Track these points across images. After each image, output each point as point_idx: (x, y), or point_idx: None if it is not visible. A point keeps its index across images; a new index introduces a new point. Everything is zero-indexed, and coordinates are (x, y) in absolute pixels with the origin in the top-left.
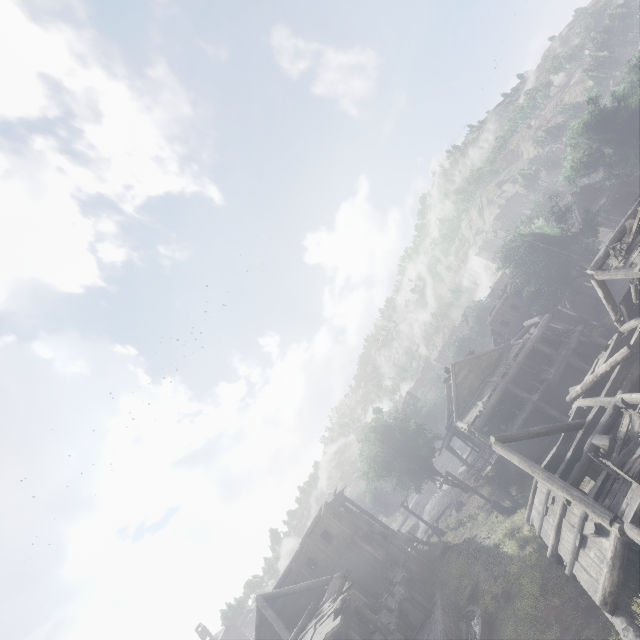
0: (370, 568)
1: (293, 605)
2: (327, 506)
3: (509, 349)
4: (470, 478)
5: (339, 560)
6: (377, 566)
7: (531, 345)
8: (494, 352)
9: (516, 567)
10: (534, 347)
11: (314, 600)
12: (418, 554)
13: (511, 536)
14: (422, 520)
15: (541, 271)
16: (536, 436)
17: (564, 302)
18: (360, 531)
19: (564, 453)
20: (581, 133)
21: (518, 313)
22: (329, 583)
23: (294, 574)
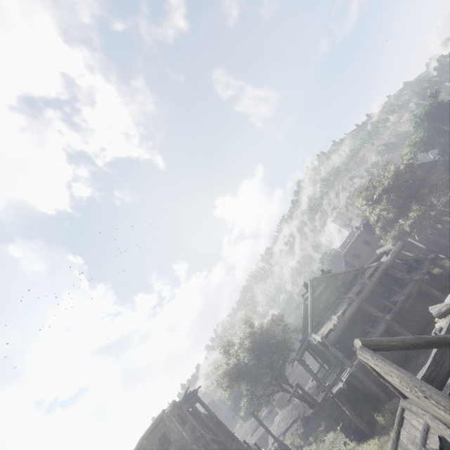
0: None
1: None
2: (174, 405)
3: (363, 271)
4: (318, 394)
5: None
6: None
7: (385, 267)
8: (349, 273)
9: None
10: (386, 272)
11: None
12: None
13: None
14: (269, 432)
15: (391, 212)
16: (413, 347)
17: (414, 235)
18: (202, 439)
19: (436, 377)
20: (423, 117)
21: (369, 247)
22: None
23: None
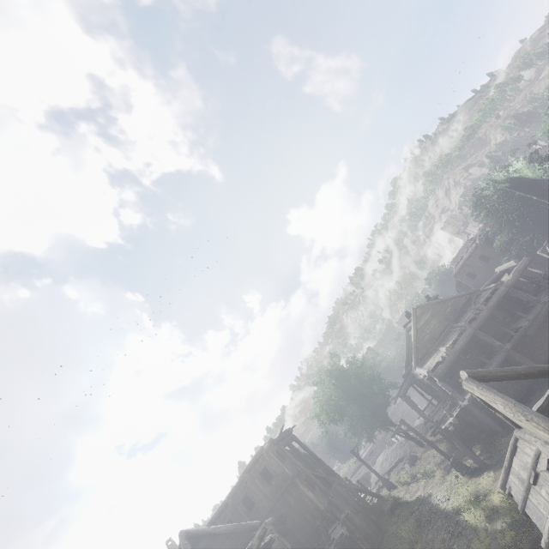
0: (309, 516)
1: (217, 548)
2: (271, 443)
3: (478, 295)
4: (426, 433)
5: (277, 502)
6: (317, 515)
7: (505, 289)
8: (461, 297)
9: (483, 544)
10: (507, 294)
11: (240, 546)
12: (365, 506)
13: (476, 503)
14: (372, 470)
15: (516, 218)
16: (524, 377)
17: (544, 247)
18: (303, 474)
19: None
20: None
21: (487, 264)
22: (257, 529)
23: (229, 511)
